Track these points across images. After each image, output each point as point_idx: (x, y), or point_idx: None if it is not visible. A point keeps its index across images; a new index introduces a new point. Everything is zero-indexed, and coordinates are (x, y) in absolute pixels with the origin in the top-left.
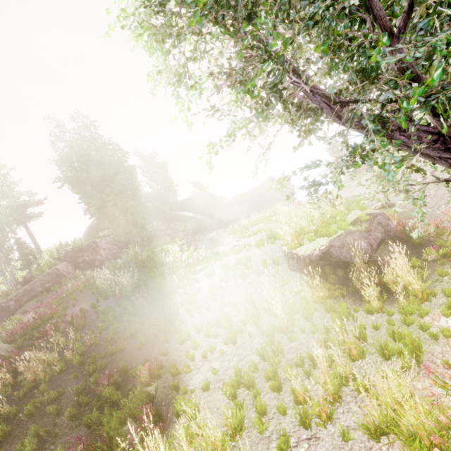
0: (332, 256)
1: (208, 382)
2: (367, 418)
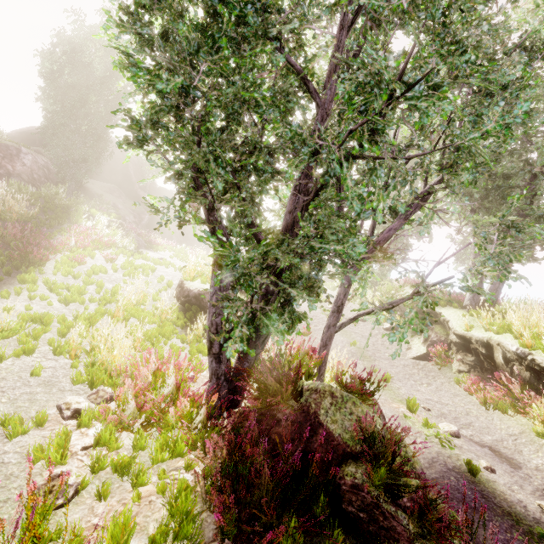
0: (204, 300)
1: (13, 307)
2: (93, 357)
